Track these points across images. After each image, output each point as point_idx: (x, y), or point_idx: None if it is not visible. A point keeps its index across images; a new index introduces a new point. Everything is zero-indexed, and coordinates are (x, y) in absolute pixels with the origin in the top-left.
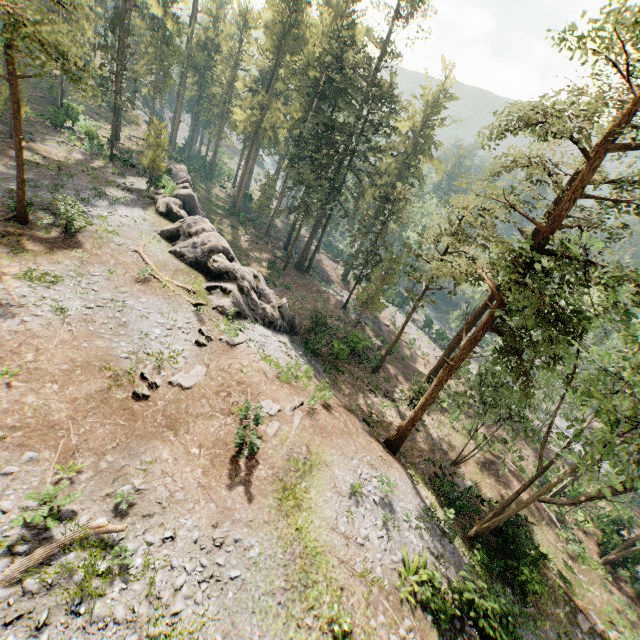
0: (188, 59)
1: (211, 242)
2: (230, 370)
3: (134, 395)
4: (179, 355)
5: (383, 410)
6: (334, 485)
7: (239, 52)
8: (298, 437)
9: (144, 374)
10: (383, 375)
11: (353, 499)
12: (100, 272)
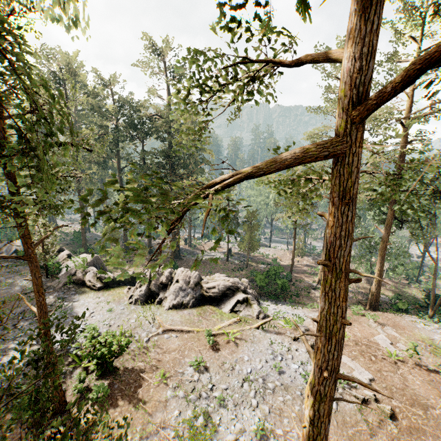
0: None
1: (191, 277)
2: None
3: (390, 417)
4: None
5: None
6: None
7: None
8: (409, 340)
9: (364, 398)
10: (294, 280)
11: None
12: (194, 372)
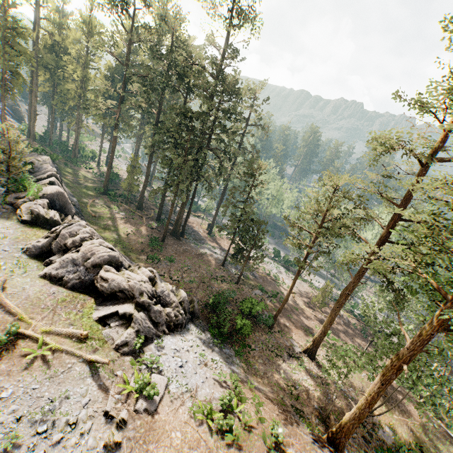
0: (37, 59)
1: (94, 254)
2: None
3: None
4: None
5: (295, 375)
6: None
7: (87, 53)
8: None
9: None
10: (277, 329)
11: None
12: None
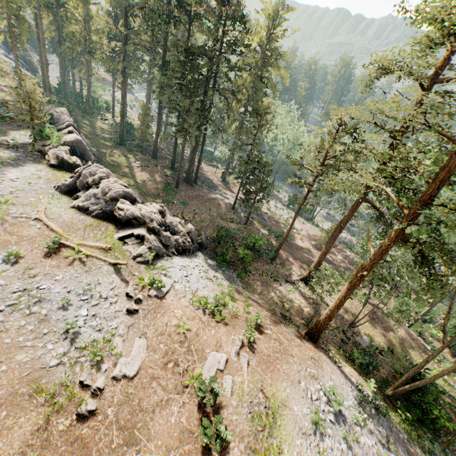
0: None
1: (111, 190)
2: (168, 330)
3: (78, 415)
4: (114, 334)
5: (289, 295)
6: (299, 427)
7: None
8: (251, 384)
9: (83, 382)
10: (279, 262)
11: (318, 434)
12: (3, 258)
